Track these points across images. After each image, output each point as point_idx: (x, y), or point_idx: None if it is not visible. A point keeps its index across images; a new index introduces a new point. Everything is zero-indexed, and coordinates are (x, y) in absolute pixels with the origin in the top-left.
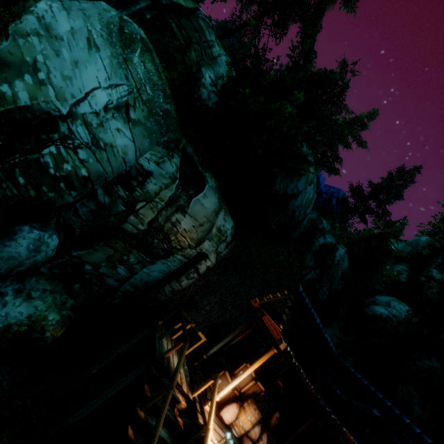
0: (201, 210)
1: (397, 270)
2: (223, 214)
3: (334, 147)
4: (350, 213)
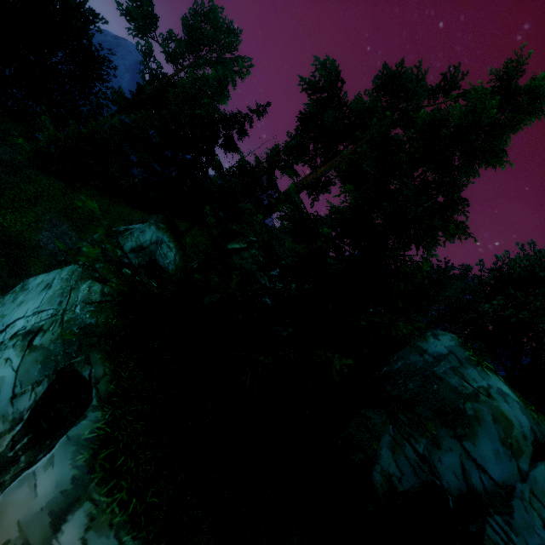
0: (22, 500)
1: None
2: (83, 524)
3: None
4: None
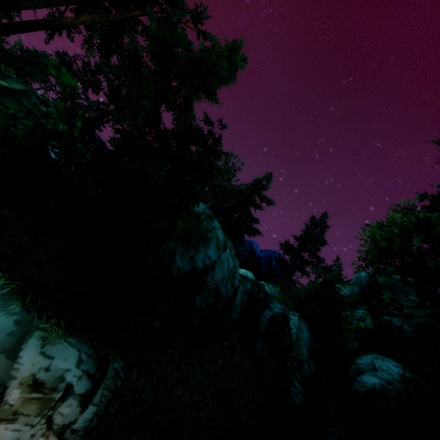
0: None
1: (359, 317)
2: (39, 345)
3: (246, 210)
4: (291, 269)
